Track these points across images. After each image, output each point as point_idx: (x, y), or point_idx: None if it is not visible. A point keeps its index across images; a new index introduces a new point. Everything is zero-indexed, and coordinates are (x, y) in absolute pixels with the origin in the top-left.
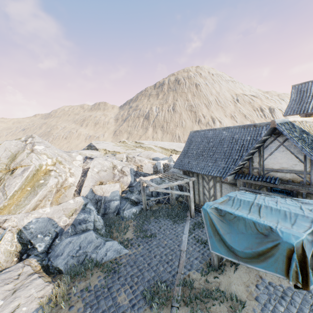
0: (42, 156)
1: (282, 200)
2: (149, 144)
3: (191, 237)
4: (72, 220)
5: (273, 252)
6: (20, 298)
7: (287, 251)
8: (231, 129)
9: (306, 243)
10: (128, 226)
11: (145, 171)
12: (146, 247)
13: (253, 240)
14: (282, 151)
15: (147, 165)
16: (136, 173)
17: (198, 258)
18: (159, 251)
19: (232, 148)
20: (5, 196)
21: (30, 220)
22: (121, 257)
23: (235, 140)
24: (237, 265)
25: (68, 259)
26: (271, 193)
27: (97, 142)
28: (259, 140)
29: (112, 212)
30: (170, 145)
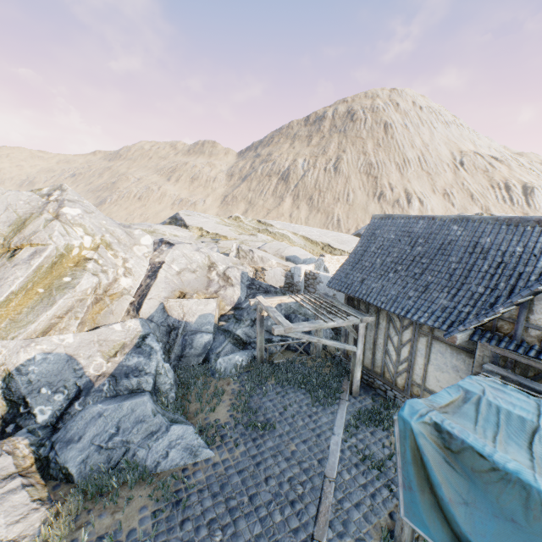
0: (74, 230)
1: None
2: (283, 227)
3: (349, 446)
4: (113, 367)
5: None
6: None
7: None
8: (472, 222)
9: None
10: (221, 392)
11: (268, 280)
12: (252, 451)
13: None
14: None
15: (275, 270)
16: (252, 284)
17: (362, 507)
18: (278, 467)
19: (472, 268)
20: None
21: (31, 355)
22: (196, 465)
23: (482, 248)
24: None
25: (90, 453)
26: None
27: (188, 213)
28: None
29: (196, 354)
30: (322, 236)
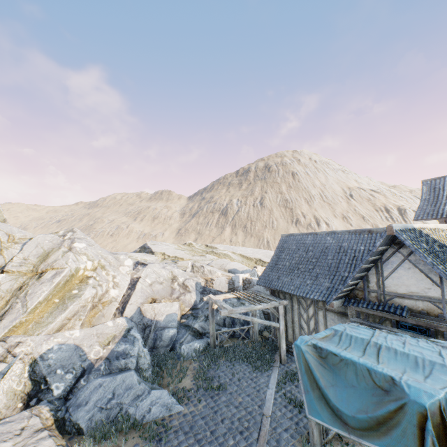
0: (81, 257)
1: (413, 340)
2: (225, 249)
3: (280, 395)
4: (107, 352)
5: (398, 419)
6: None
7: (418, 416)
8: (337, 234)
9: None
10: (186, 368)
11: (216, 287)
12: (211, 404)
13: (368, 398)
14: (408, 269)
15: (221, 279)
16: (204, 290)
17: (289, 430)
18: (230, 412)
19: (340, 261)
20: (24, 309)
21: (50, 346)
22: (171, 416)
23: (343, 249)
24: None
25: (94, 413)
26: (397, 330)
27: (154, 243)
28: (373, 251)
29: (165, 345)
30: (254, 253)
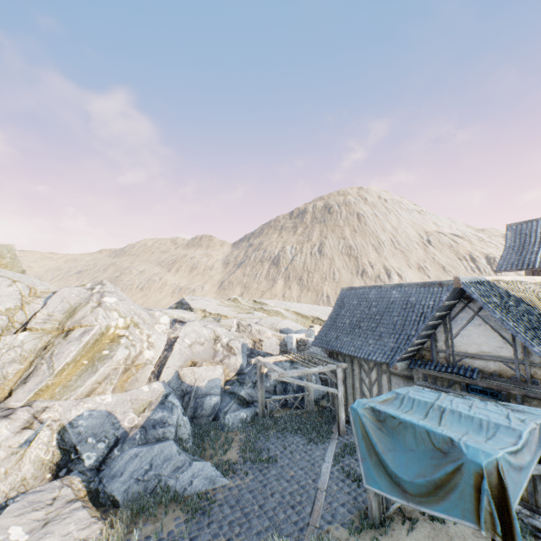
0: (112, 313)
1: (481, 403)
2: (276, 305)
3: (337, 469)
4: (143, 420)
5: (455, 481)
6: (54, 534)
7: (475, 476)
8: (404, 287)
9: (507, 467)
10: (231, 440)
11: (265, 350)
12: (259, 477)
13: (427, 461)
14: (479, 325)
15: (271, 340)
16: (251, 353)
17: (346, 505)
18: (280, 486)
19: (406, 318)
20: (50, 371)
21: (80, 412)
22: (215, 489)
23: (410, 304)
24: (414, 522)
25: (130, 484)
26: (466, 394)
27: (193, 298)
28: (440, 306)
29: (207, 414)
30: (311, 310)
